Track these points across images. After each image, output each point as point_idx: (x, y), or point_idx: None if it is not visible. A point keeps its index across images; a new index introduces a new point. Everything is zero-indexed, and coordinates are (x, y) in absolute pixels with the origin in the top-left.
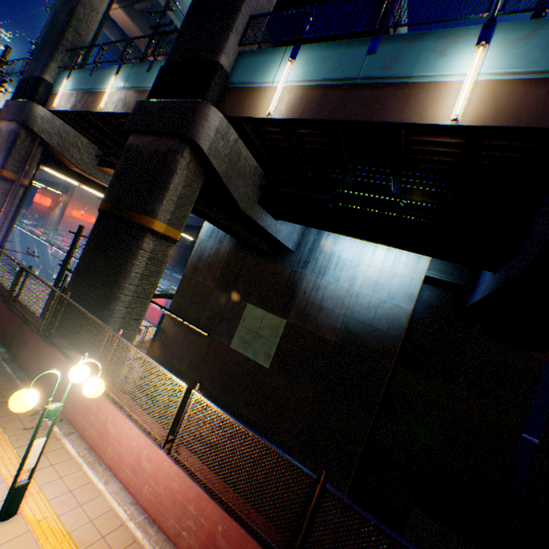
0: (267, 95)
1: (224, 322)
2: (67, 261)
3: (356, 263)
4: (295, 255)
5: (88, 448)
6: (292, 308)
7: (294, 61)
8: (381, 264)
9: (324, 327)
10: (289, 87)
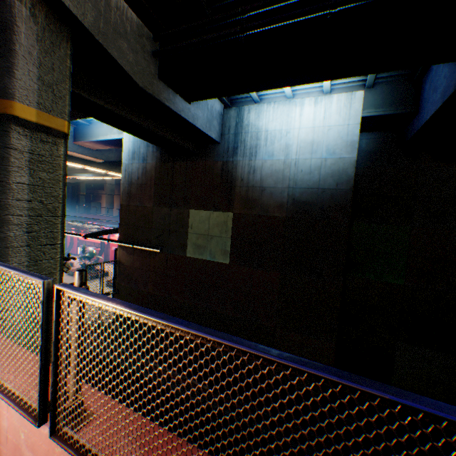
0: None
1: (173, 235)
2: None
3: (286, 131)
4: (221, 145)
5: None
6: (234, 199)
7: None
8: (312, 122)
9: (271, 206)
10: None
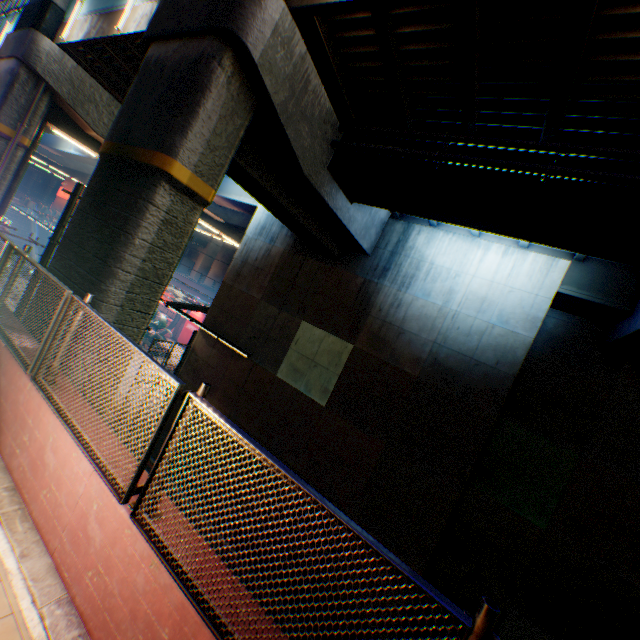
0: None
1: (270, 343)
2: (58, 231)
3: (455, 273)
4: (370, 259)
5: (12, 489)
6: (361, 329)
7: None
8: (492, 275)
9: (404, 356)
10: None
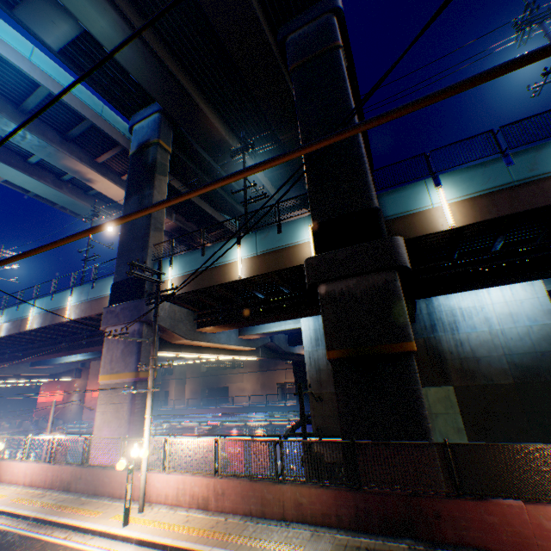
0: (433, 214)
1: None
2: (304, 425)
3: (479, 307)
4: (416, 324)
5: None
6: (448, 372)
7: (440, 186)
8: (501, 298)
9: (493, 374)
10: (450, 203)
